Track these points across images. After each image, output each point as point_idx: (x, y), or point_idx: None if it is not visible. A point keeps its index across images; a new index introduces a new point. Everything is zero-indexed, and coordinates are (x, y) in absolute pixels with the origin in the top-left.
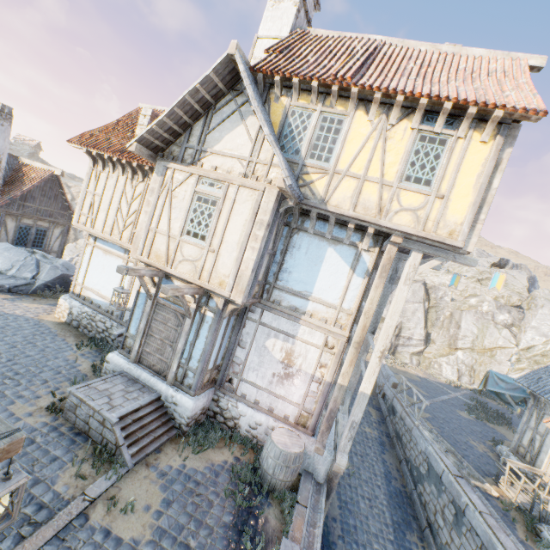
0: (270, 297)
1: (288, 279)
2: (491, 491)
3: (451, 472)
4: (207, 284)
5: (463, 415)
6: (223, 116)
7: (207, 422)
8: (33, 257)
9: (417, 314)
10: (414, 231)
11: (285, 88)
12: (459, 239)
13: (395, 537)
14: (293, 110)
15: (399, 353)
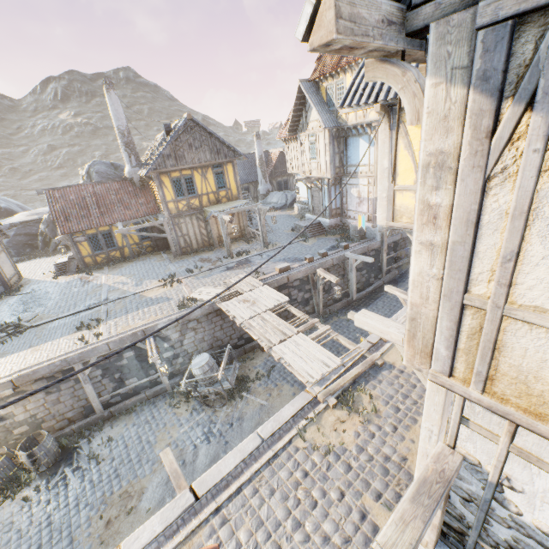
0: (347, 172)
1: (350, 161)
2: None
3: None
4: (320, 176)
5: None
6: (309, 105)
7: (339, 229)
8: (284, 194)
9: None
10: (376, 119)
11: (323, 79)
12: None
13: None
14: (328, 87)
15: None
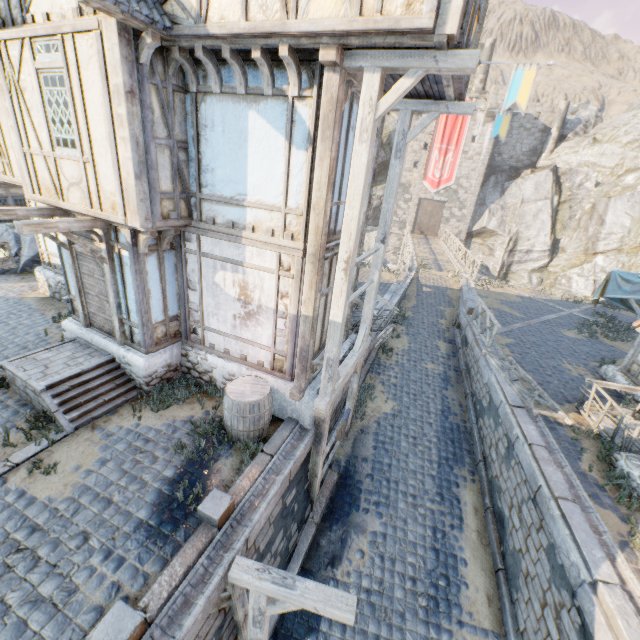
0: (201, 216)
1: (213, 182)
2: (564, 419)
3: (509, 403)
4: (100, 213)
5: (569, 335)
6: None
7: (179, 379)
8: (10, 232)
9: (540, 216)
10: (345, 23)
11: None
12: (424, 9)
13: (439, 472)
14: None
15: (513, 273)
